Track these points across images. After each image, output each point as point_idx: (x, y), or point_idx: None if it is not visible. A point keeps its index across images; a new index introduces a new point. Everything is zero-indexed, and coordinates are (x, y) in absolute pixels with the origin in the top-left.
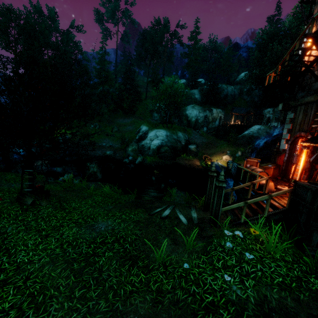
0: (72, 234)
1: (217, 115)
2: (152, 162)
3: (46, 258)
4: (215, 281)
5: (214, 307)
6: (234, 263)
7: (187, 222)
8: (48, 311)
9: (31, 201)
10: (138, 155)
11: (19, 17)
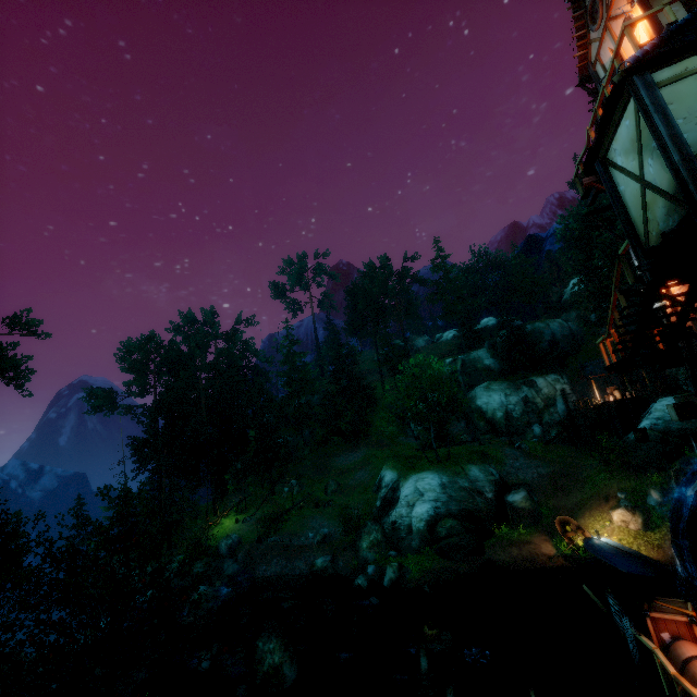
0: None
1: (551, 388)
2: (423, 573)
3: None
4: None
5: None
6: None
7: None
8: None
9: None
10: (388, 556)
11: (160, 345)
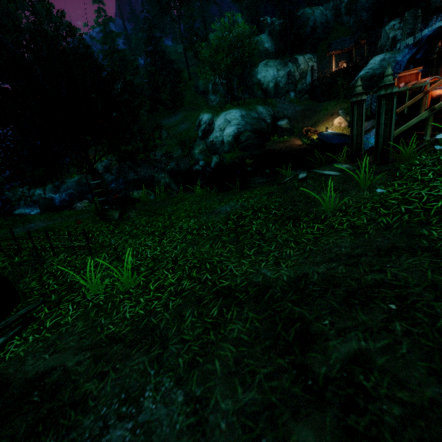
0: (194, 224)
1: (306, 65)
2: (233, 159)
3: (181, 244)
4: (435, 190)
5: None
6: None
7: (339, 173)
8: (228, 269)
9: (118, 214)
10: (210, 157)
11: None
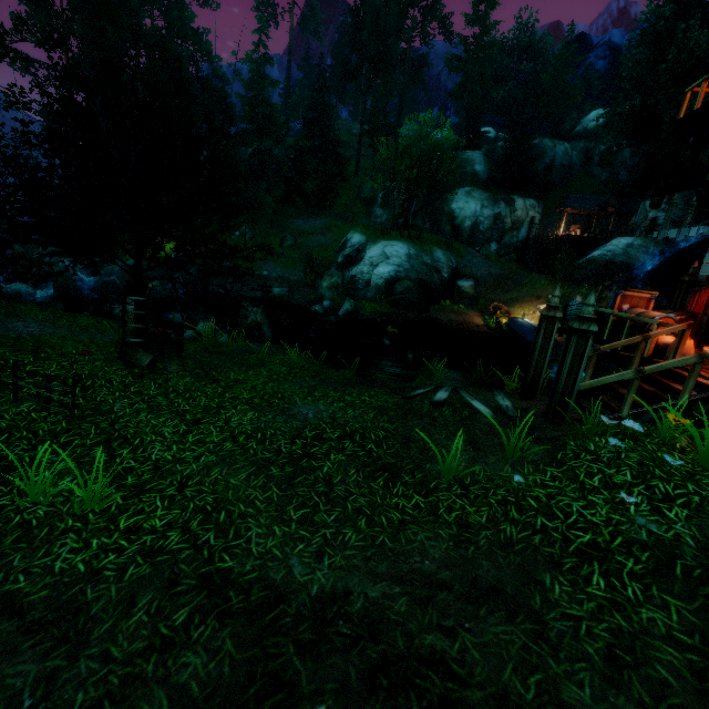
0: (249, 421)
1: (525, 213)
2: (375, 313)
3: (210, 455)
4: (591, 510)
5: (599, 552)
6: (631, 479)
7: (492, 413)
8: (246, 536)
9: (149, 360)
10: (343, 299)
11: None
